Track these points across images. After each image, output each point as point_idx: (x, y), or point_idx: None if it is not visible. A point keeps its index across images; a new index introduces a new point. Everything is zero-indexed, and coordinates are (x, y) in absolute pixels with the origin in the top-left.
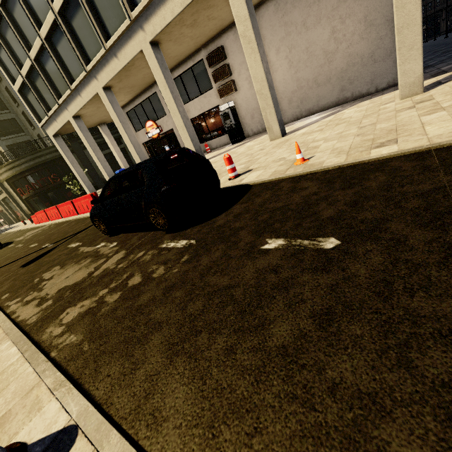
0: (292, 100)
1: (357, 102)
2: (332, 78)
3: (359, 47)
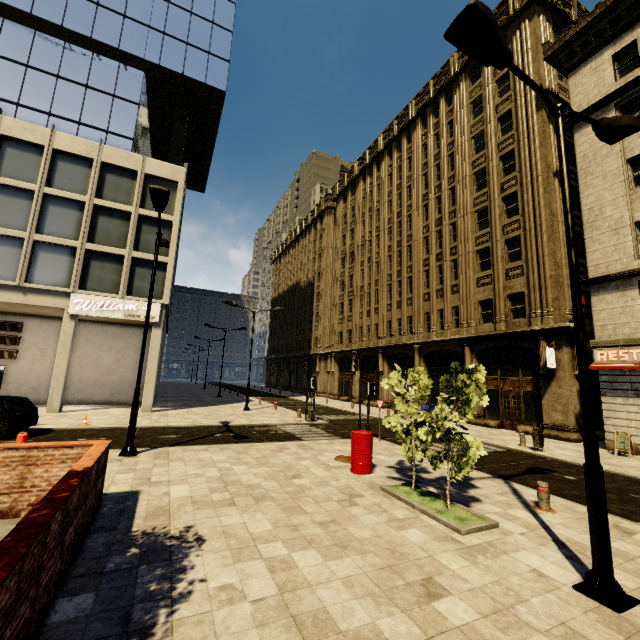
0: (70, 388)
1: (120, 406)
2: (108, 385)
3: (130, 375)
